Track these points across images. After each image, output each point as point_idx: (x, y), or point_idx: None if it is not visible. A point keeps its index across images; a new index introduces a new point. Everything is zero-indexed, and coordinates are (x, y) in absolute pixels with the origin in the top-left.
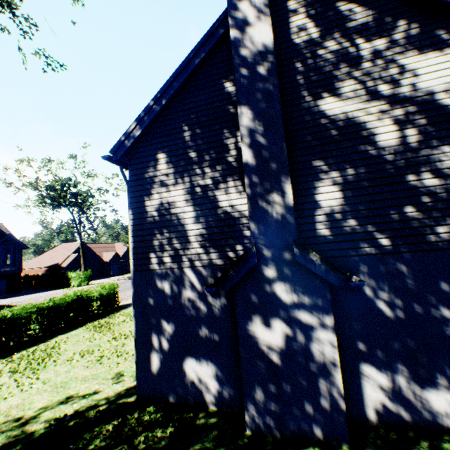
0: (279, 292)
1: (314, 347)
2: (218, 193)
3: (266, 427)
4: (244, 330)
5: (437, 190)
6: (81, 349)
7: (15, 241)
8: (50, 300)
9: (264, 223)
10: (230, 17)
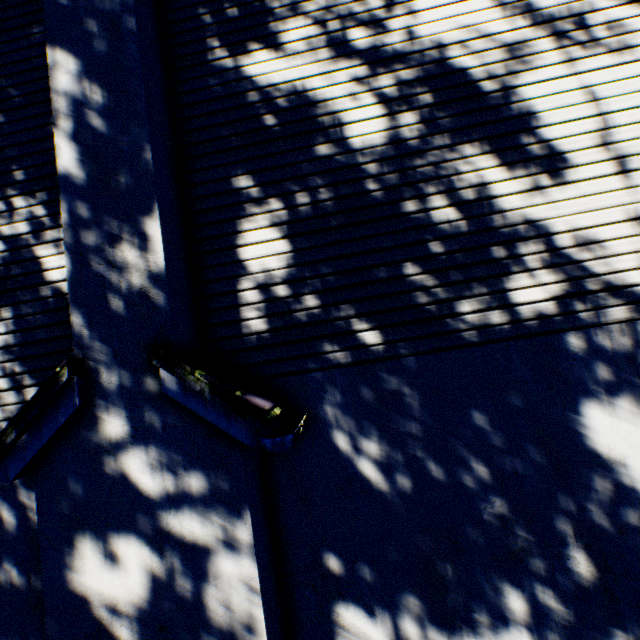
0: (136, 471)
1: (212, 597)
2: (42, 251)
3: None
4: (57, 574)
5: (457, 230)
6: None
7: None
8: None
9: (102, 312)
10: None
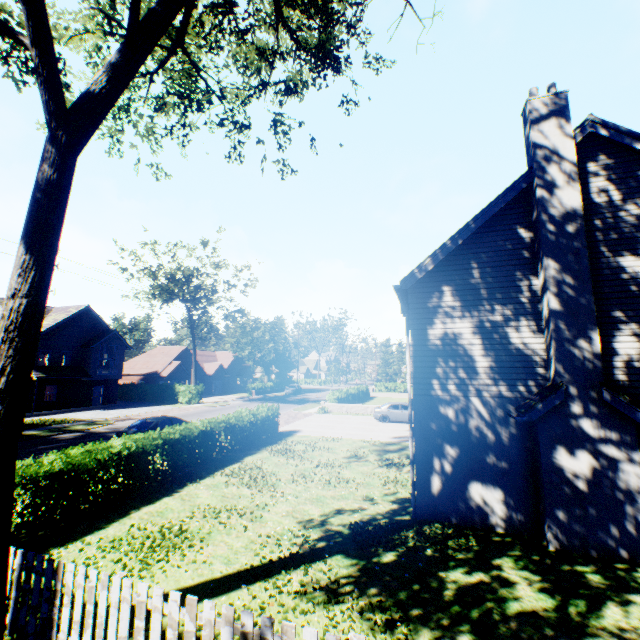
0: (585, 427)
1: (620, 478)
2: (509, 330)
3: (569, 546)
4: (548, 457)
5: None
6: (292, 471)
7: (118, 339)
8: (233, 416)
9: (569, 365)
10: (536, 178)
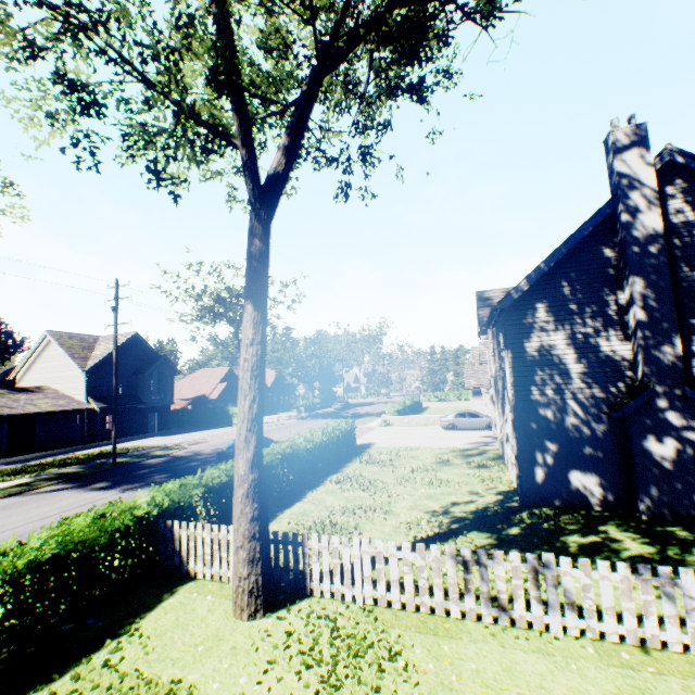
0: (669, 418)
1: None
2: (598, 340)
3: (659, 514)
4: (638, 445)
5: None
6: (392, 477)
7: (167, 364)
8: (323, 432)
9: (655, 367)
10: (621, 204)
